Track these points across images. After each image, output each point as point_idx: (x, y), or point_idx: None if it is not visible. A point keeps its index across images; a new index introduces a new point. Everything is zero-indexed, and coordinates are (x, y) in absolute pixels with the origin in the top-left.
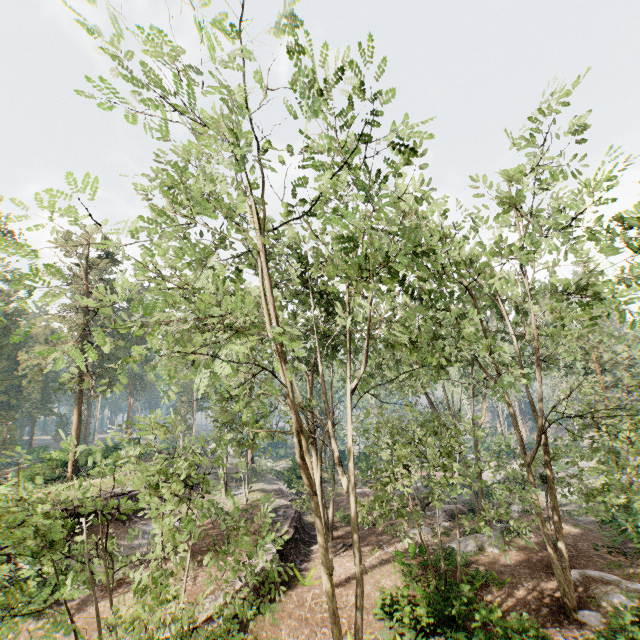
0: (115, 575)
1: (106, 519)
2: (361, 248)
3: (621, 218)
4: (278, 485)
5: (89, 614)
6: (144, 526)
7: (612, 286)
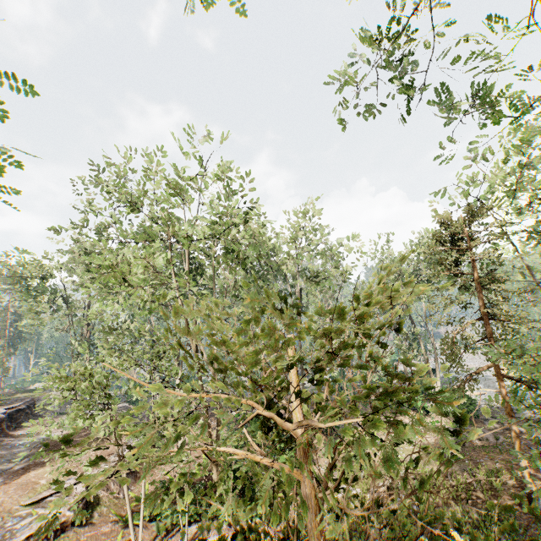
0: (15, 468)
1: None
2: (223, 243)
3: (331, 249)
4: (120, 405)
5: (18, 483)
6: (13, 442)
7: (329, 274)
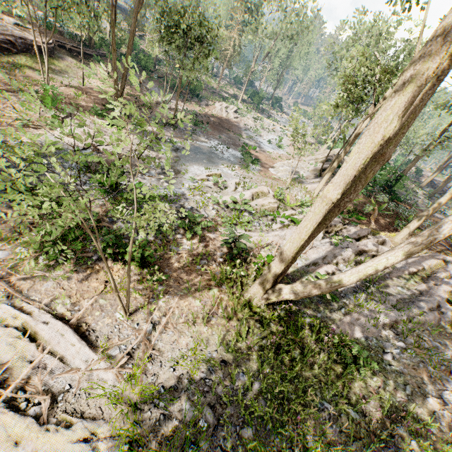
0: None
1: (123, 13)
2: None
3: None
4: None
5: None
6: None
7: None
